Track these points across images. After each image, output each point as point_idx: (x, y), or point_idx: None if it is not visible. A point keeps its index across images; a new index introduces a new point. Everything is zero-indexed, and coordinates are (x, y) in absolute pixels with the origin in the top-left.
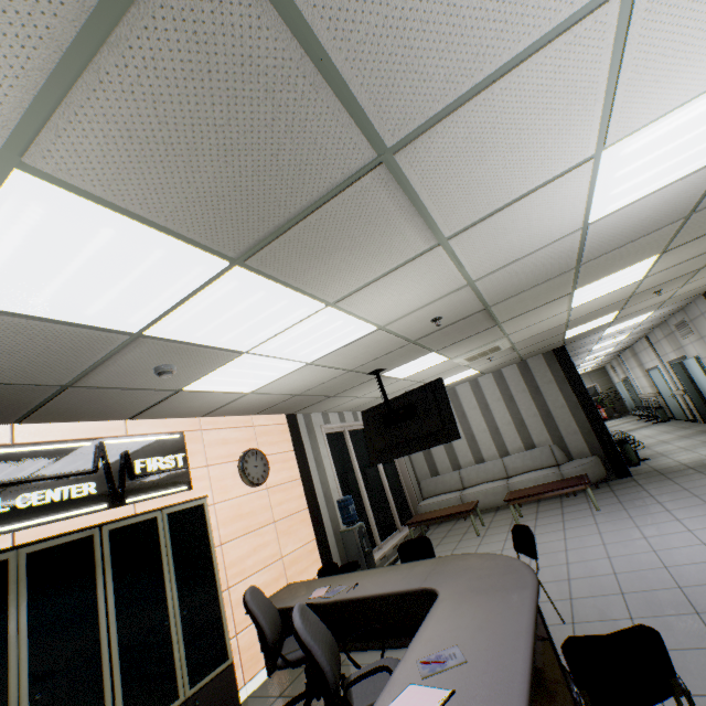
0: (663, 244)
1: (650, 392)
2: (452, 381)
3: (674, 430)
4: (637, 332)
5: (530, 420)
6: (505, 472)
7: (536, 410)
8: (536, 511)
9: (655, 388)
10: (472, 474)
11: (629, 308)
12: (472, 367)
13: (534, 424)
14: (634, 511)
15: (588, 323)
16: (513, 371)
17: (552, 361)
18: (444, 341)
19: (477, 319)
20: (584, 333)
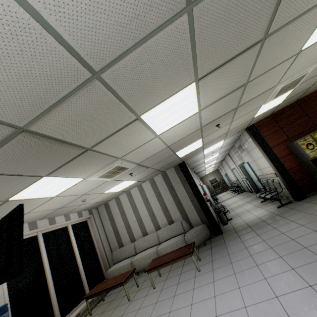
0: (190, 65)
1: (234, 179)
2: (121, 188)
3: (244, 198)
4: (223, 152)
5: (170, 206)
6: (158, 240)
7: (173, 200)
8: (170, 269)
9: (236, 177)
10: (141, 244)
11: (207, 137)
12: (126, 180)
13: (172, 208)
14: (217, 273)
15: (187, 147)
16: (160, 178)
17: (178, 170)
18: (34, 167)
19: (37, 143)
20: (190, 154)
